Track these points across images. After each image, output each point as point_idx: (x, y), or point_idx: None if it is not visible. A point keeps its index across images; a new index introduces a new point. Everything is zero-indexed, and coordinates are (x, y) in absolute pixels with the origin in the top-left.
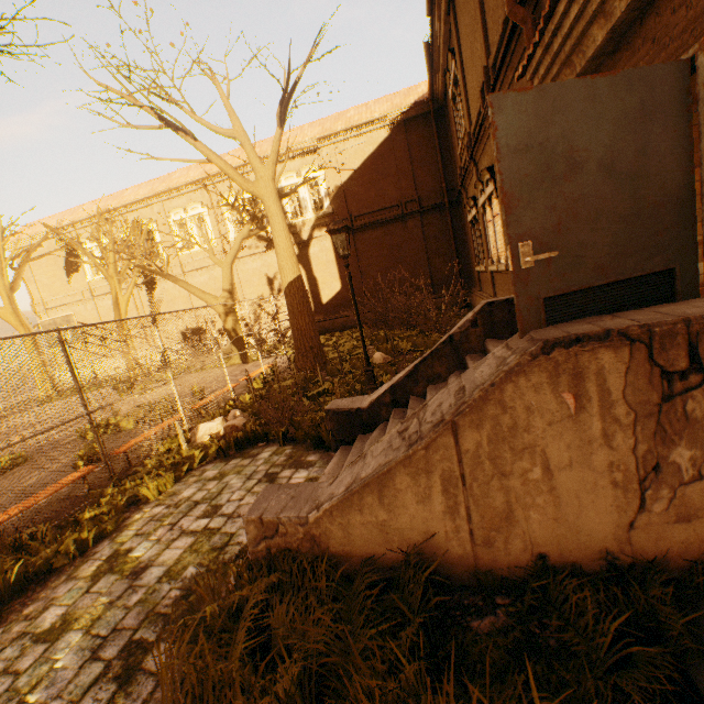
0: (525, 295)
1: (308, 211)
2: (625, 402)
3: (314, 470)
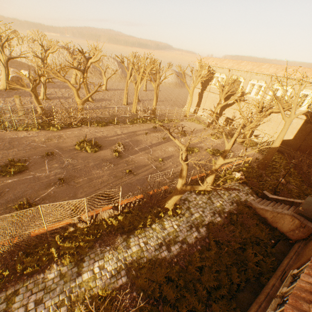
0: (296, 210)
1: (303, 107)
2: (295, 224)
3: (254, 198)
